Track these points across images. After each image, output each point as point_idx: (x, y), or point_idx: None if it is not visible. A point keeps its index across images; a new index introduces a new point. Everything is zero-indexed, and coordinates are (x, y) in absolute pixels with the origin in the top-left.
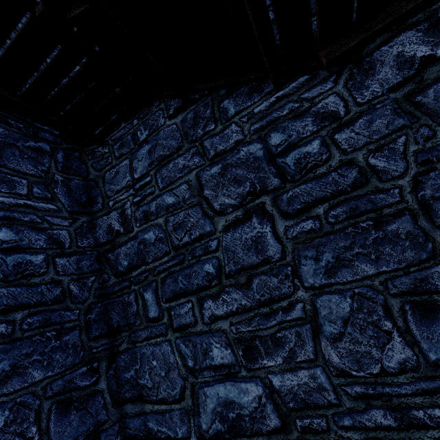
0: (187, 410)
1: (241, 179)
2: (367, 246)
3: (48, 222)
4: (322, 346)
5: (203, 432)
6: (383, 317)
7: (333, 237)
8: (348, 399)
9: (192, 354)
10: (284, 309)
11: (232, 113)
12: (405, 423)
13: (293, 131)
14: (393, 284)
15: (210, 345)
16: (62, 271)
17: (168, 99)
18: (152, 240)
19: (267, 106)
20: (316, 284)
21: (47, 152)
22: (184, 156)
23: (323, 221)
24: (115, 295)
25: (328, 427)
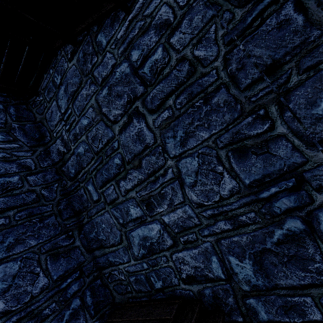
0: (125, 247)
1: (121, 94)
2: (202, 119)
3: (15, 156)
4: (186, 192)
5: (136, 257)
6: (217, 164)
7: (181, 119)
8: (205, 219)
9: (121, 215)
10: (162, 175)
11: (104, 44)
12: (237, 225)
13: (144, 45)
14: (220, 141)
15: (128, 208)
16: (34, 184)
17: (64, 46)
18: (83, 152)
19: (124, 31)
20: (177, 153)
21: (1, 109)
22: (85, 87)
23: (173, 108)
24: (73, 192)
25: (197, 238)
